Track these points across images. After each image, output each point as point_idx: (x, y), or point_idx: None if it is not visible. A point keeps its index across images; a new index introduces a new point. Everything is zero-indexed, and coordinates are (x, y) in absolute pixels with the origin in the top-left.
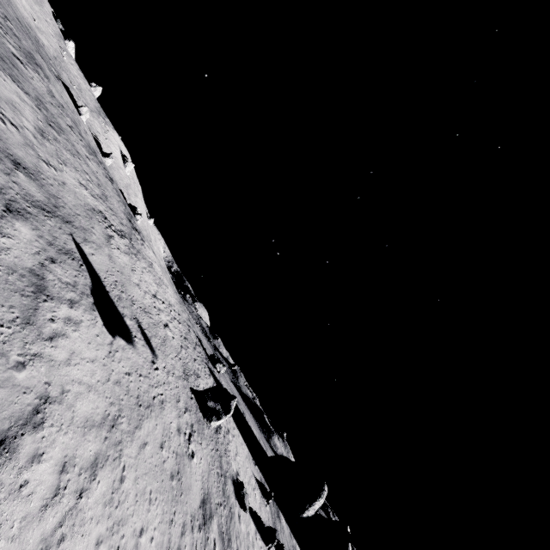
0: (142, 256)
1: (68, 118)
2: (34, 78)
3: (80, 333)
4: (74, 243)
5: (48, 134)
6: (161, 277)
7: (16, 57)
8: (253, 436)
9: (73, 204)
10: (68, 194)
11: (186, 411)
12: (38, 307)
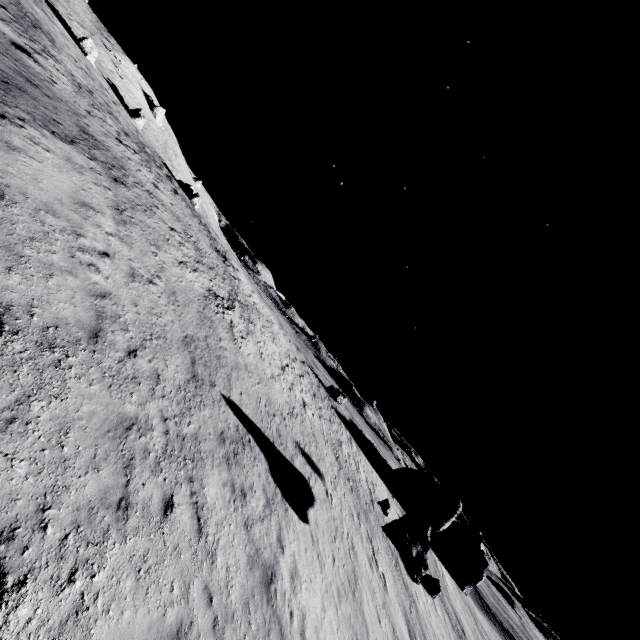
0: (250, 309)
1: (106, 115)
2: (53, 75)
3: (303, 581)
4: (228, 407)
5: (124, 207)
6: (264, 311)
7: (18, 46)
8: (376, 453)
9: (194, 322)
10: (185, 310)
11: (359, 520)
12: (279, 621)
